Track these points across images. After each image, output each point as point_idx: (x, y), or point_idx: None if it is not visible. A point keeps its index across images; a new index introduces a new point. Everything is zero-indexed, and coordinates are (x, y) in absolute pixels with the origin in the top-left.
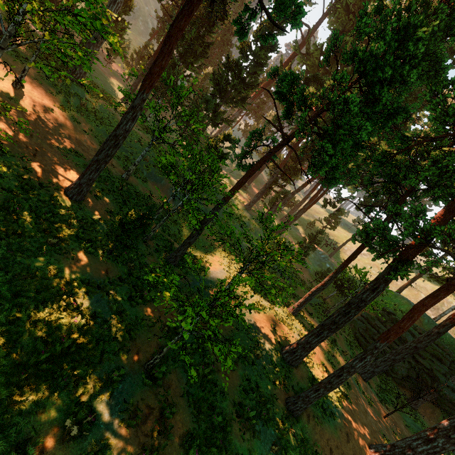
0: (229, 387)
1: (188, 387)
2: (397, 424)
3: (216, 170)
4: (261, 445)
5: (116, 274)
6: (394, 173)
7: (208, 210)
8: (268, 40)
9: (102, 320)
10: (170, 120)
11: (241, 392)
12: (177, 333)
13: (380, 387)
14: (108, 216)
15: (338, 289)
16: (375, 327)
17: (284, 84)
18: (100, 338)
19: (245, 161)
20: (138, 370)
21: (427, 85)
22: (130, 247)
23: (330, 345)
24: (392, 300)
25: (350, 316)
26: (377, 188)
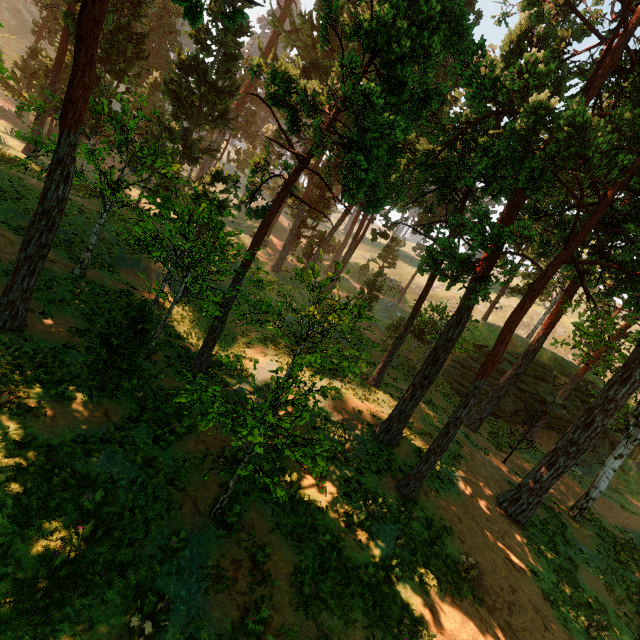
0: (327, 498)
1: (275, 518)
2: (518, 465)
3: (220, 228)
4: (383, 546)
5: (122, 415)
6: (444, 175)
7: (223, 288)
8: (235, 19)
9: (127, 481)
10: (122, 169)
11: (342, 498)
12: (238, 460)
13: (492, 433)
14: (75, 338)
15: (418, 339)
16: (470, 368)
17: (278, 82)
18: (134, 505)
19: (255, 204)
20: (203, 524)
21: (454, 54)
22: (129, 370)
23: (427, 407)
24: (480, 331)
25: (440, 363)
26: (431, 200)
